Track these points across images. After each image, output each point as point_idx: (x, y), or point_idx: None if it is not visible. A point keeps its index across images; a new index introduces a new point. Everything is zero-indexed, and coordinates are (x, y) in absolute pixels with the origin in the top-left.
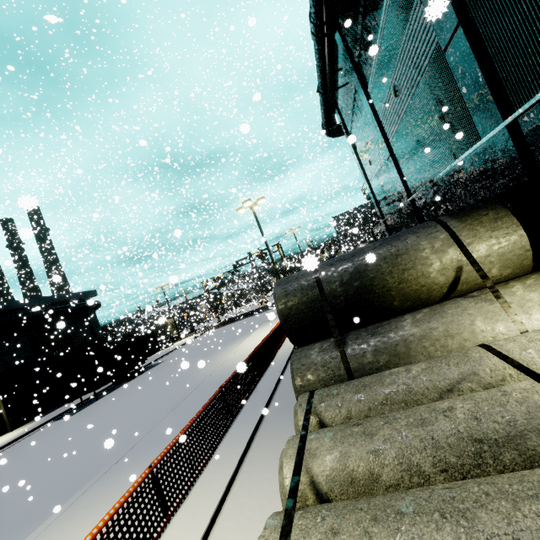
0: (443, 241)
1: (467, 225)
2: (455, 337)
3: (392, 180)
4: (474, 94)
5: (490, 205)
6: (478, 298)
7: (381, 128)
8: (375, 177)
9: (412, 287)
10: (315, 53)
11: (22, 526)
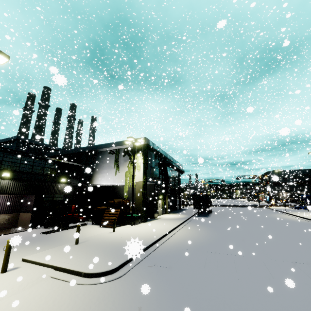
0: None
1: None
2: None
3: None
4: None
5: None
6: None
7: None
8: None
9: None
10: None
11: None
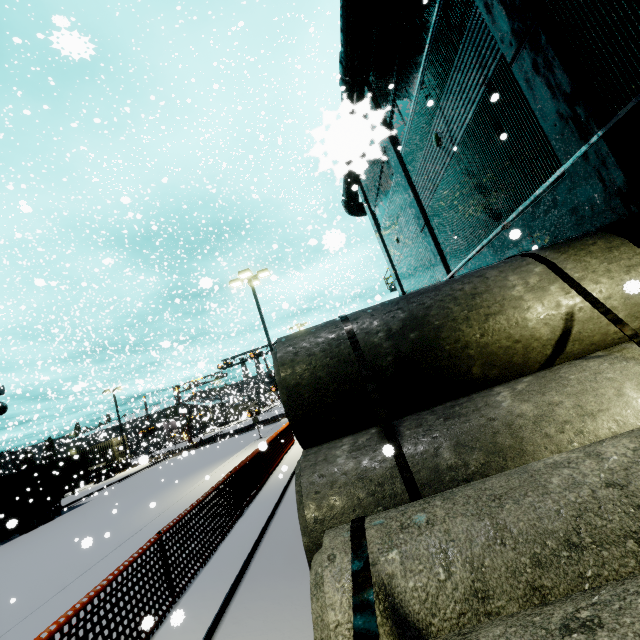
0: (540, 276)
1: (570, 256)
2: (597, 417)
3: (425, 258)
4: (553, 107)
5: (595, 234)
6: (612, 356)
7: (415, 193)
8: (403, 259)
9: (500, 342)
10: None
11: None
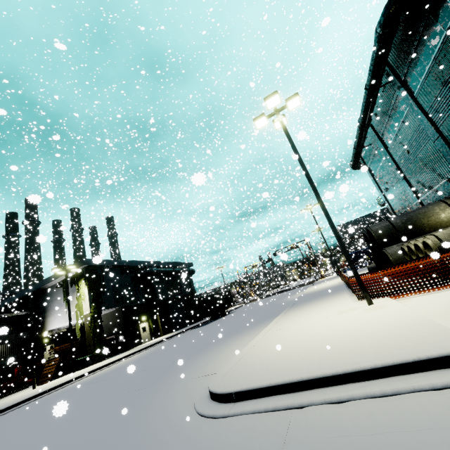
0: (444, 206)
1: None
2: None
3: (404, 192)
4: (449, 157)
5: None
6: None
7: (397, 166)
8: (390, 191)
9: (433, 223)
10: (357, 134)
11: (264, 320)
